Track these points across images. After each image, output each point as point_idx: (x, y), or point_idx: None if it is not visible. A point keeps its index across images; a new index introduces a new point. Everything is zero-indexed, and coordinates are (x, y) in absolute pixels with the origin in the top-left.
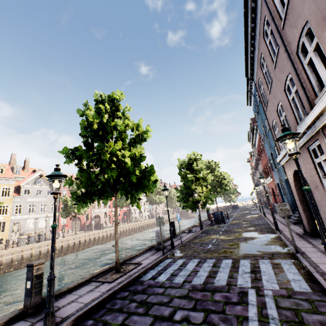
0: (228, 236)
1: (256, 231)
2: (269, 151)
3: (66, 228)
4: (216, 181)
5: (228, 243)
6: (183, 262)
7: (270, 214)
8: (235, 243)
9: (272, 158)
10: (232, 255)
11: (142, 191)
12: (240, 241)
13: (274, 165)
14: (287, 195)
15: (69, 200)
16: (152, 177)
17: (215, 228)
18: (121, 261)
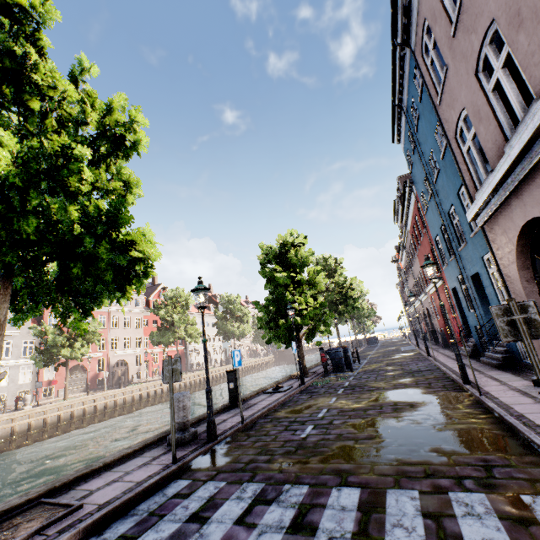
0: (356, 400)
1: (419, 386)
2: (437, 224)
3: (55, 388)
4: (337, 293)
5: (355, 420)
6: (209, 498)
7: (437, 350)
8: (371, 422)
9: (443, 237)
10: (360, 467)
11: (98, 281)
12: (383, 413)
13: (448, 250)
14: (477, 308)
15: (50, 332)
16: (129, 239)
17: (330, 382)
18: (38, 491)
